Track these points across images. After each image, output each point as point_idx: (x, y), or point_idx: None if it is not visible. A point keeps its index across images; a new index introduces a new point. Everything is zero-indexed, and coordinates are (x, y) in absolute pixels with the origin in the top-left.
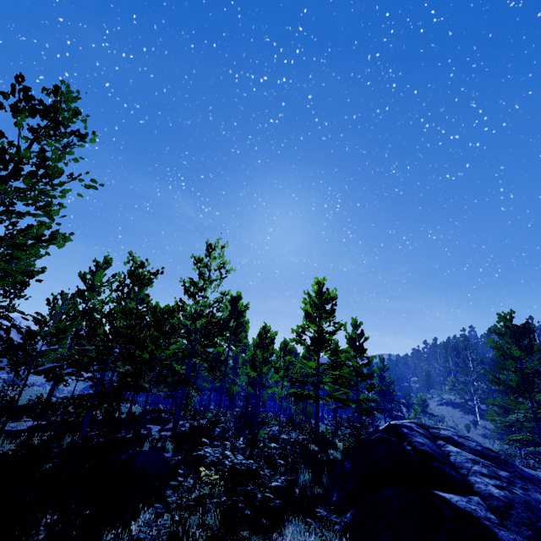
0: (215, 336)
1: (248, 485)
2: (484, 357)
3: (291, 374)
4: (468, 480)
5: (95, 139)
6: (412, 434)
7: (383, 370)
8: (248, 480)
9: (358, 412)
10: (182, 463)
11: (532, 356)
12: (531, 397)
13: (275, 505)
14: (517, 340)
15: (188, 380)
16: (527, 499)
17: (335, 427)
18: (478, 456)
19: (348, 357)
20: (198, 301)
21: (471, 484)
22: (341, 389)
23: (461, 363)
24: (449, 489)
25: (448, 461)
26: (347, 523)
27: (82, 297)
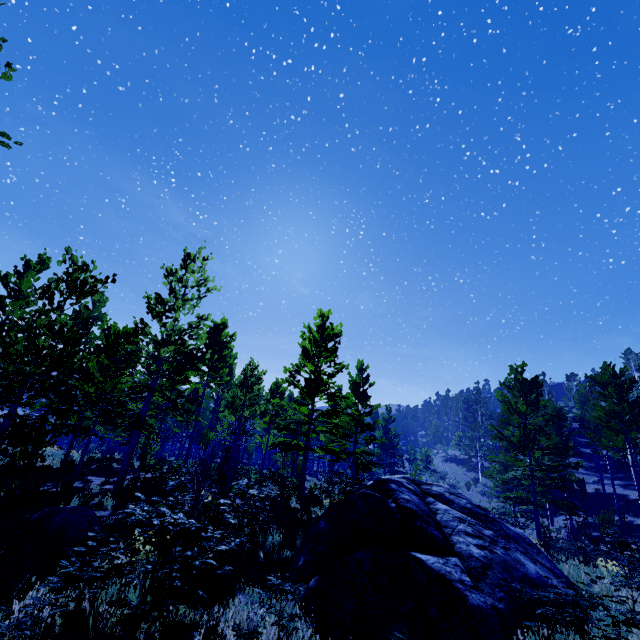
0: (184, 368)
1: (185, 550)
2: (494, 413)
3: (278, 421)
4: (451, 540)
5: (10, 75)
6: (400, 491)
7: (389, 422)
8: (184, 544)
9: (354, 466)
10: (120, 523)
11: (538, 412)
12: (530, 454)
13: (230, 573)
14: (525, 394)
15: (141, 422)
16: (507, 558)
17: (327, 482)
18: (467, 515)
19: (349, 404)
20: (165, 323)
21: (453, 544)
22: (337, 440)
23: (470, 417)
24: (428, 550)
25: (433, 520)
26: (308, 591)
27: (0, 306)
